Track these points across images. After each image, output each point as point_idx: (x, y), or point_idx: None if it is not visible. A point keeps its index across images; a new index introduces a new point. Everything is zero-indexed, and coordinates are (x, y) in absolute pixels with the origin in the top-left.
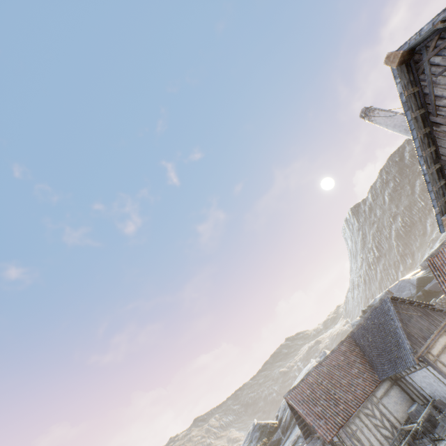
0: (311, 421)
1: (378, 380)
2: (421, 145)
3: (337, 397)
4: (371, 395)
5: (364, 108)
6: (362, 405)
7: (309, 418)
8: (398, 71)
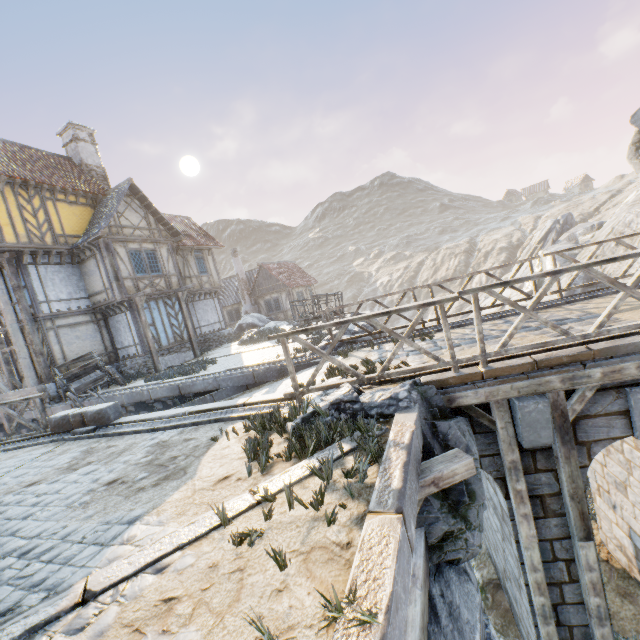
0: None
1: None
2: None
3: None
4: None
5: None
6: None
7: None
8: None
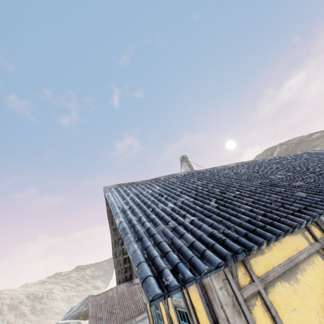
0: (90, 322)
1: (143, 310)
2: (114, 244)
3: (115, 312)
4: (133, 318)
5: (183, 156)
6: (123, 322)
7: (91, 319)
8: (107, 200)
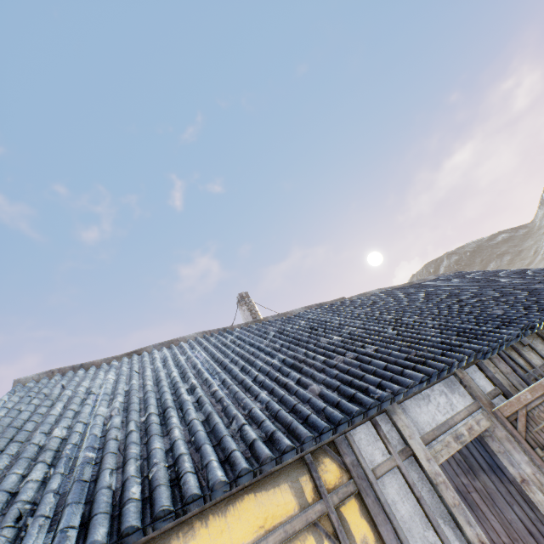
0: None
1: None
2: None
3: None
4: None
5: (241, 293)
6: None
7: None
8: None
